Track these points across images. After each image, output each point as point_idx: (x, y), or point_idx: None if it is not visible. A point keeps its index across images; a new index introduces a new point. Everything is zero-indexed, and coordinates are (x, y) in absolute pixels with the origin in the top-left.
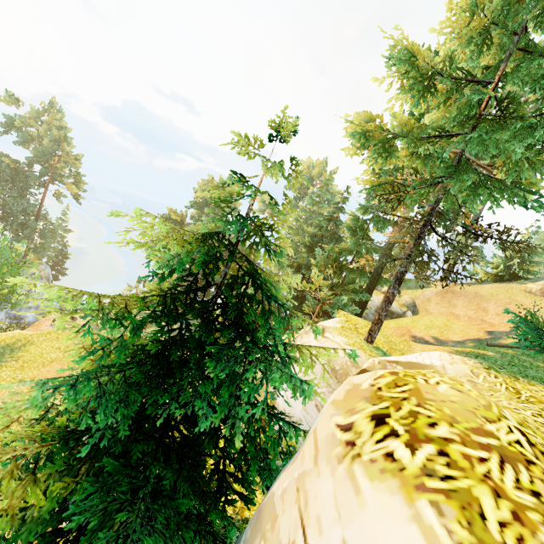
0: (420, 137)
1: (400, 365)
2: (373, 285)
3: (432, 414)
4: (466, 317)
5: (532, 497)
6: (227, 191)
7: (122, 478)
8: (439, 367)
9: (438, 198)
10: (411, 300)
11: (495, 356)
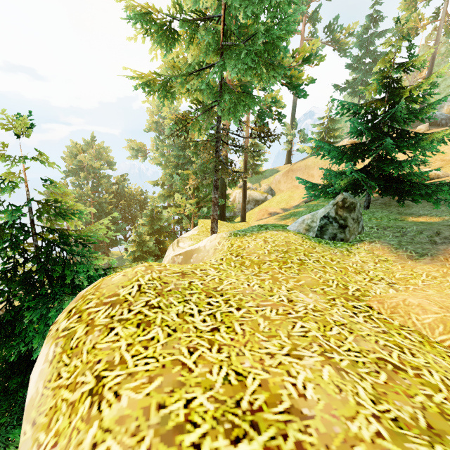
0: (188, 74)
1: (181, 255)
2: (224, 190)
3: (94, 297)
4: (302, 185)
5: (109, 319)
6: (96, 150)
7: (3, 404)
8: (202, 247)
9: (218, 118)
10: (268, 186)
11: (303, 210)
